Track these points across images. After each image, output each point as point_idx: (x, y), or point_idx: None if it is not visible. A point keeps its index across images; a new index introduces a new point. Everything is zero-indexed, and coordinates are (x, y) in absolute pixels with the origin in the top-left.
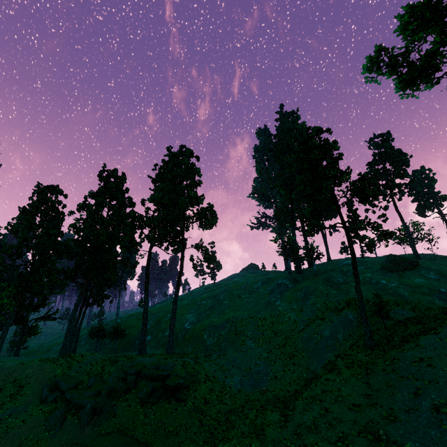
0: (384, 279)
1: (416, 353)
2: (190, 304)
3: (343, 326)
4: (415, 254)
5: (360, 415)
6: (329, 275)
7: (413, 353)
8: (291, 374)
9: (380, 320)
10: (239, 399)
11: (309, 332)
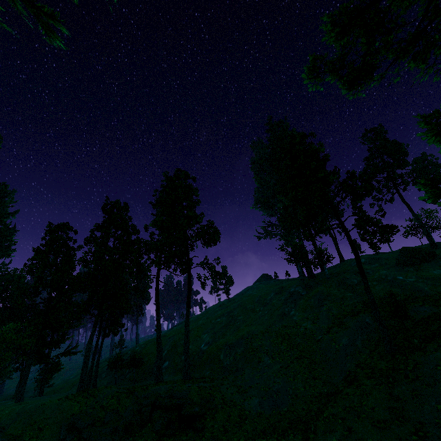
0: (400, 274)
1: (440, 355)
2: (205, 323)
3: (361, 331)
4: (432, 244)
5: (387, 433)
6: (342, 277)
7: (436, 355)
8: (312, 390)
9: (400, 320)
10: (260, 424)
11: (327, 342)
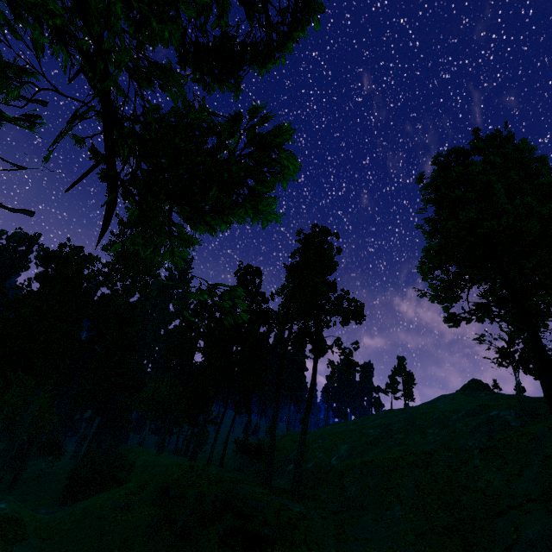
0: None
1: None
2: (353, 430)
3: None
4: None
5: None
6: None
7: None
8: None
9: None
10: None
11: (505, 521)
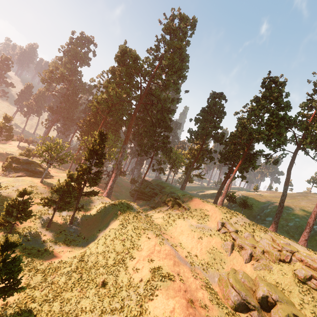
0: None
1: None
2: (312, 207)
3: None
4: None
5: None
6: None
7: None
8: None
9: None
10: None
11: None
